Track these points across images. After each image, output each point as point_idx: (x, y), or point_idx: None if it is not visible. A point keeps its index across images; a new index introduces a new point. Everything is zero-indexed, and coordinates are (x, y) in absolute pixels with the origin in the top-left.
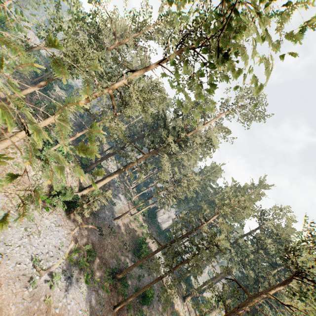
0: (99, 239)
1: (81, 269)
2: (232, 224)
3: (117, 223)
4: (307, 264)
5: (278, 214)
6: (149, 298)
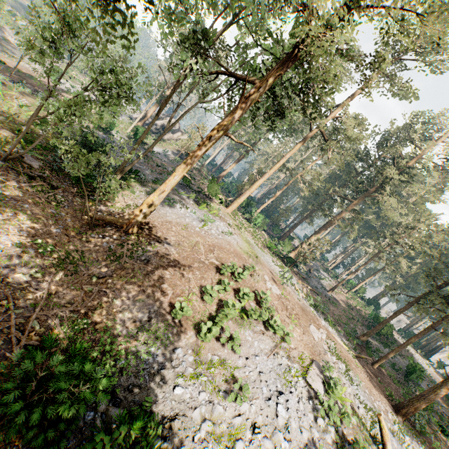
0: (322, 302)
1: (322, 313)
2: None
3: (333, 297)
4: None
5: None
6: (417, 371)
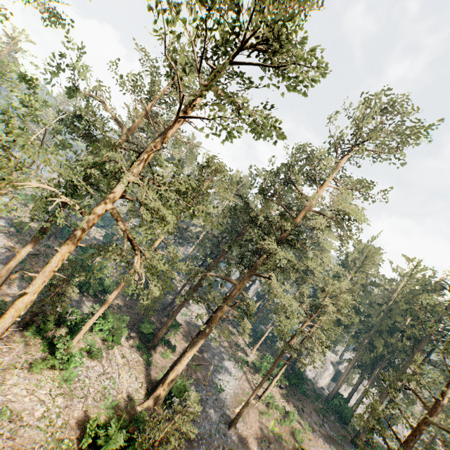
0: None
1: None
2: None
3: (238, 433)
4: None
5: None
6: None
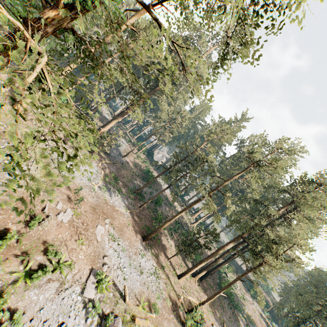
0: (117, 170)
1: (113, 187)
2: (217, 152)
3: (125, 160)
4: (258, 157)
5: (252, 140)
6: (160, 202)
